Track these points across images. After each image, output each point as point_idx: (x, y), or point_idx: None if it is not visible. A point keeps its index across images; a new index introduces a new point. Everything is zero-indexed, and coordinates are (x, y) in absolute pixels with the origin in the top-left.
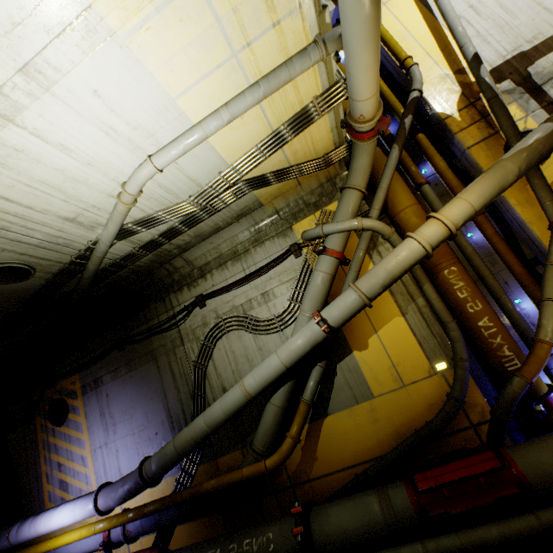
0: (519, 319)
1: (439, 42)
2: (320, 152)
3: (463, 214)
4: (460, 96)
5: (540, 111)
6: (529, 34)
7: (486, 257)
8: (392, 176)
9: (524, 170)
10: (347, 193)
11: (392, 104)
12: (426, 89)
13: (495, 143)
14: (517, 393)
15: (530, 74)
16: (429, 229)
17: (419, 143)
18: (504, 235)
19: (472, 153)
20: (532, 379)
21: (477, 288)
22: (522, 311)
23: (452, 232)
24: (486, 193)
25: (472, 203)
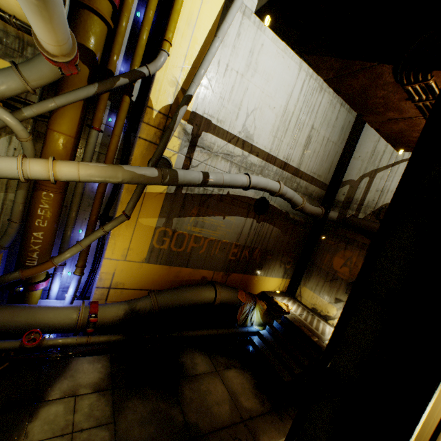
0: (66, 242)
1: (197, 60)
2: (9, 9)
3: (69, 177)
4: (169, 105)
5: (184, 157)
6: (222, 117)
7: (91, 200)
8: (74, 102)
9: (125, 183)
10: (10, 74)
11: (136, 54)
12: (161, 76)
13: (153, 150)
14: (9, 280)
15: (201, 136)
16: (37, 167)
17: (122, 101)
18: (110, 196)
19: (138, 142)
20: (26, 277)
21: (57, 214)
22: (79, 237)
23: (51, 181)
24: (94, 178)
25: (81, 176)
